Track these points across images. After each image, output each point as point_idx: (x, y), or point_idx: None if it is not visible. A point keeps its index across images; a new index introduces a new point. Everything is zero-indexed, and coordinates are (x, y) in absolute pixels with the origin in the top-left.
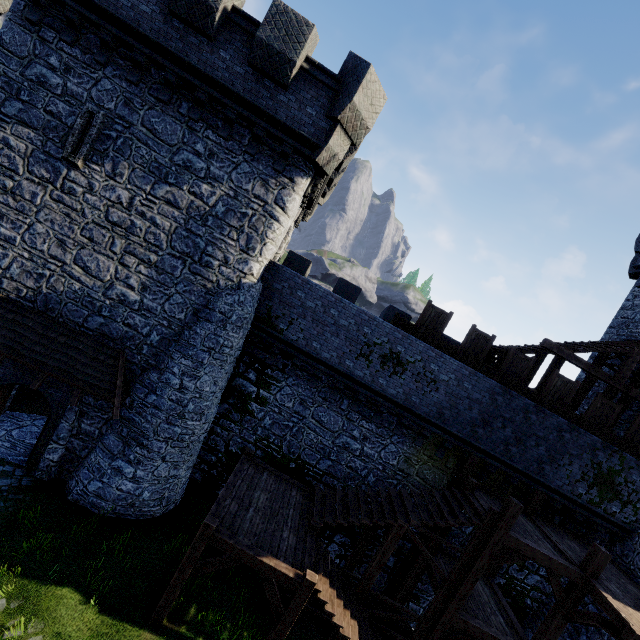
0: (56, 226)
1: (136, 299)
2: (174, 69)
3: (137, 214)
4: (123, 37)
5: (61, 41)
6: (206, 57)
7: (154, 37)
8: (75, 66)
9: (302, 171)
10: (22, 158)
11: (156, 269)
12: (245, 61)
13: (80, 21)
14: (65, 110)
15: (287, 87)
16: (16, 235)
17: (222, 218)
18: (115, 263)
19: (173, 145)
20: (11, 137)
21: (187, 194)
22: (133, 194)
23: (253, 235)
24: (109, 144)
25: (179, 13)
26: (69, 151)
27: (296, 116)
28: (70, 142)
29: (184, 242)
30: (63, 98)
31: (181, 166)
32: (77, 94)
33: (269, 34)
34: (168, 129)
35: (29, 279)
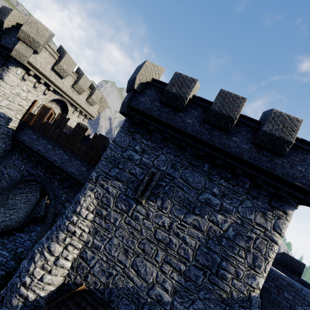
0: (124, 240)
1: (168, 300)
2: (204, 149)
3: (173, 234)
4: (176, 135)
5: (142, 138)
6: (224, 141)
7: (194, 134)
8: (147, 149)
9: (292, 205)
10: (113, 198)
11: (184, 276)
12: (249, 141)
13: (153, 129)
14: (139, 171)
15: (282, 155)
16: (101, 244)
17: (232, 239)
18: (156, 269)
19: (198, 189)
20: (110, 187)
21: (207, 221)
22: (172, 220)
23: (257, 254)
24: (160, 189)
25: (211, 122)
26: (139, 194)
27: (289, 172)
28: (140, 189)
29: (204, 256)
30: (139, 165)
31: (203, 202)
32: (146, 163)
33: (271, 128)
34: (195, 179)
35: (103, 275)
